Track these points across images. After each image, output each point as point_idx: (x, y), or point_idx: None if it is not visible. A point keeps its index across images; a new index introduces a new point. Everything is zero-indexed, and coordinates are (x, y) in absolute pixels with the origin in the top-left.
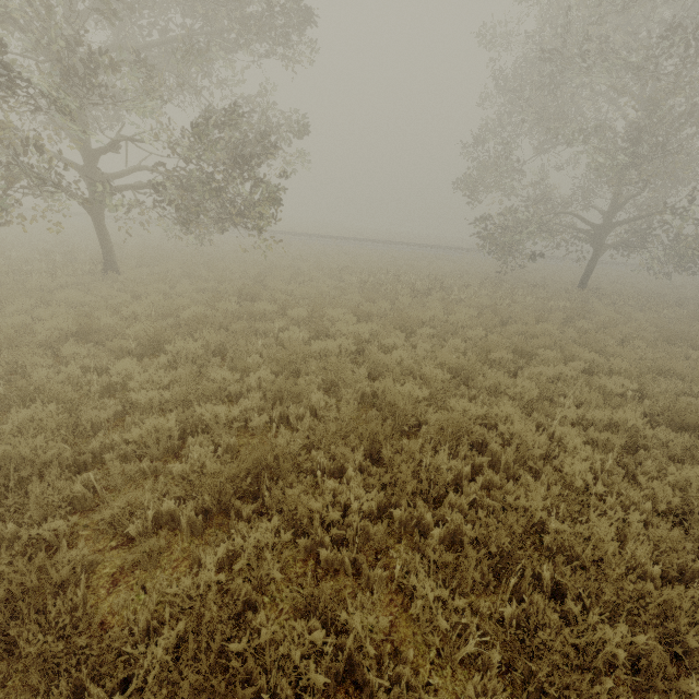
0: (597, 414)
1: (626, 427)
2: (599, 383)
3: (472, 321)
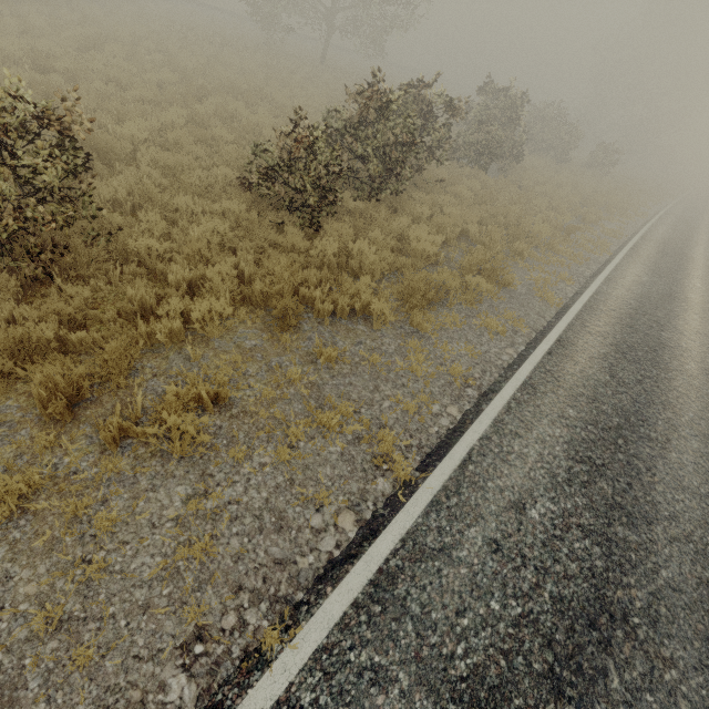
0: (310, 101)
1: (320, 109)
2: (314, 97)
3: (257, 69)
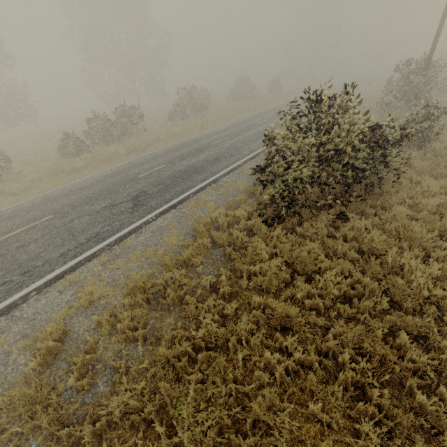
0: None
1: None
2: None
3: None
